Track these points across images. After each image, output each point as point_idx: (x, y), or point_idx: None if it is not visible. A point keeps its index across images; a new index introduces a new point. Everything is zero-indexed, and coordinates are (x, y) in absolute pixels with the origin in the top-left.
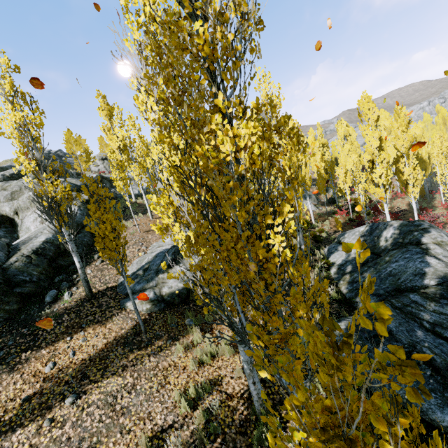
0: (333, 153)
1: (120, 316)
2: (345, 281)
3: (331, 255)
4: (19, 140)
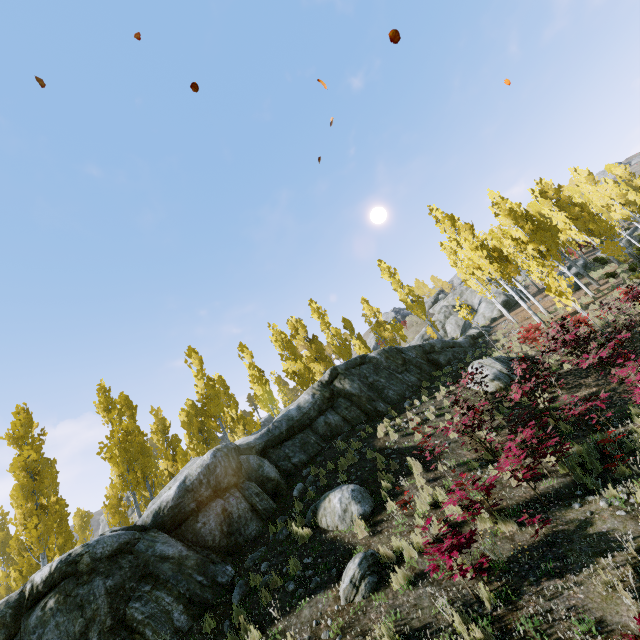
0: None
1: None
2: None
3: None
4: None
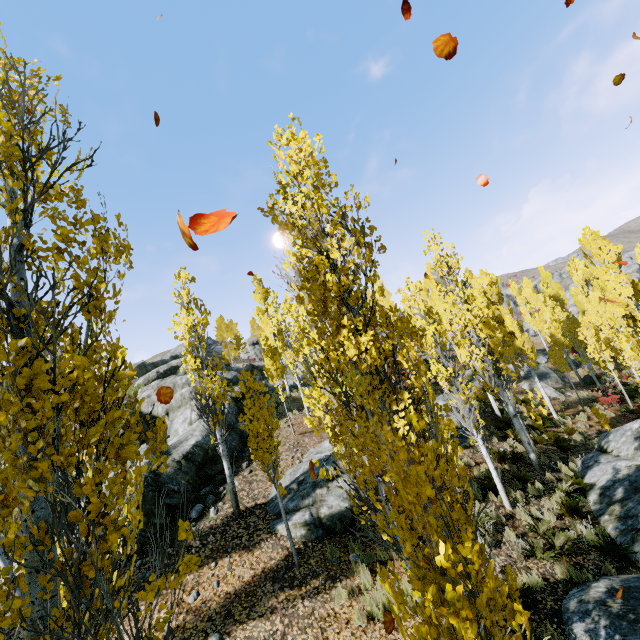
0: (578, 305)
1: (269, 542)
2: (613, 515)
3: (587, 471)
4: (189, 341)
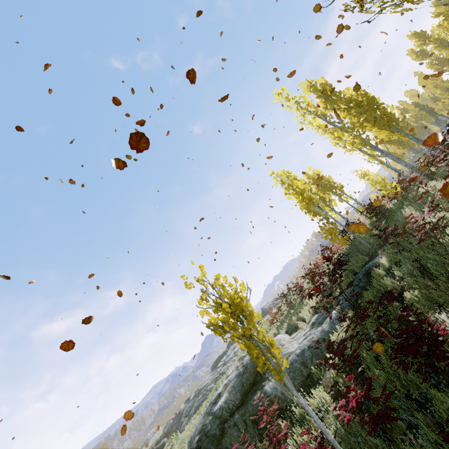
0: None
1: None
2: None
3: None
4: None
